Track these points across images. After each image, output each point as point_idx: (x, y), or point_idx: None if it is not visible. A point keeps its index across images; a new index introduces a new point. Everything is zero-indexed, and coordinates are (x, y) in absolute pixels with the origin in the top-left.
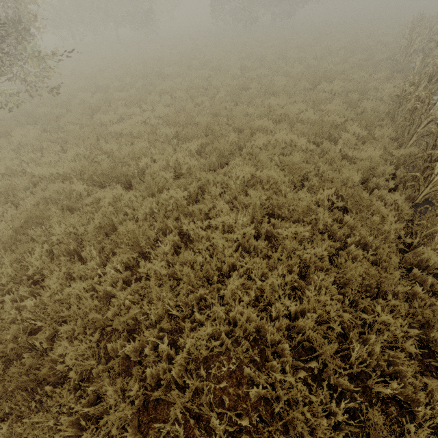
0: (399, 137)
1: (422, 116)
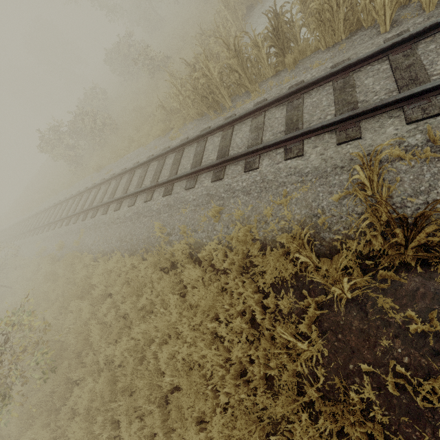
0: None
1: None
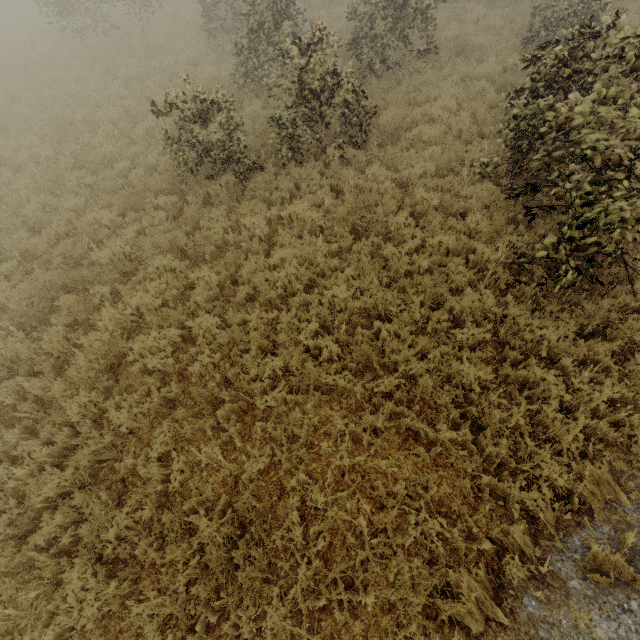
0: None
1: None
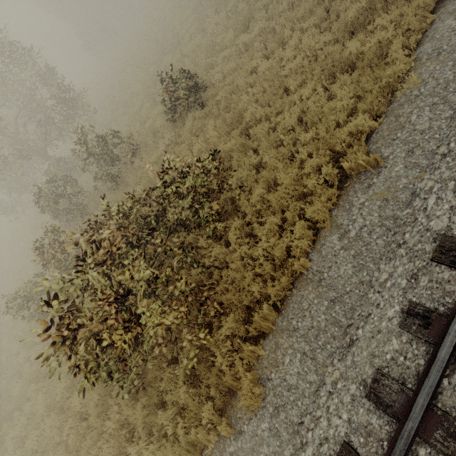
0: None
1: None
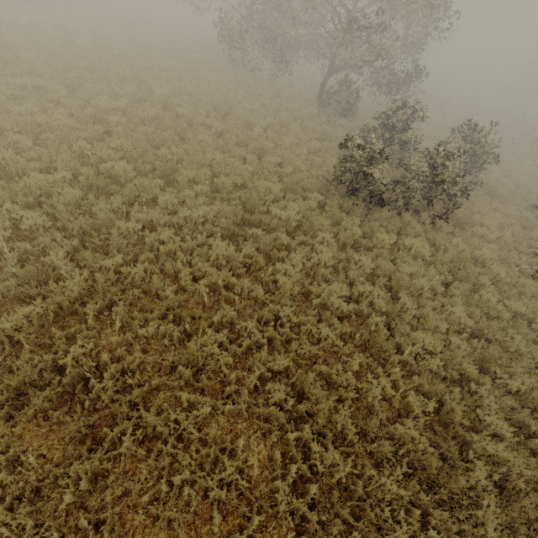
0: None
1: None
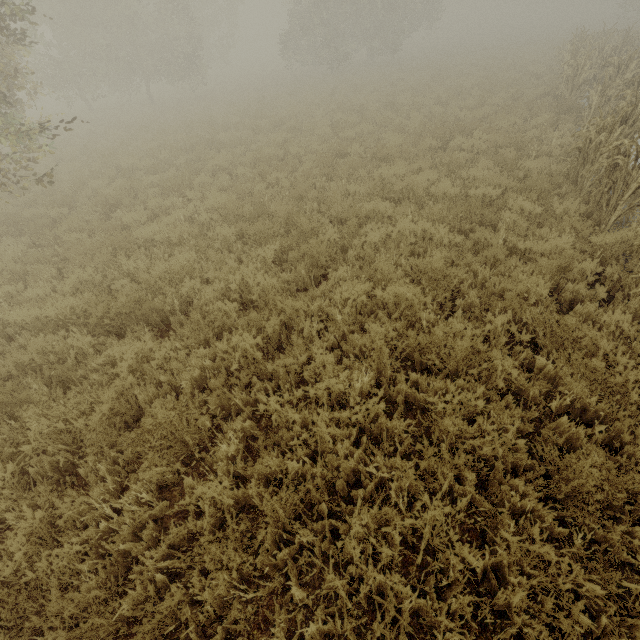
0: (592, 211)
1: (628, 176)
